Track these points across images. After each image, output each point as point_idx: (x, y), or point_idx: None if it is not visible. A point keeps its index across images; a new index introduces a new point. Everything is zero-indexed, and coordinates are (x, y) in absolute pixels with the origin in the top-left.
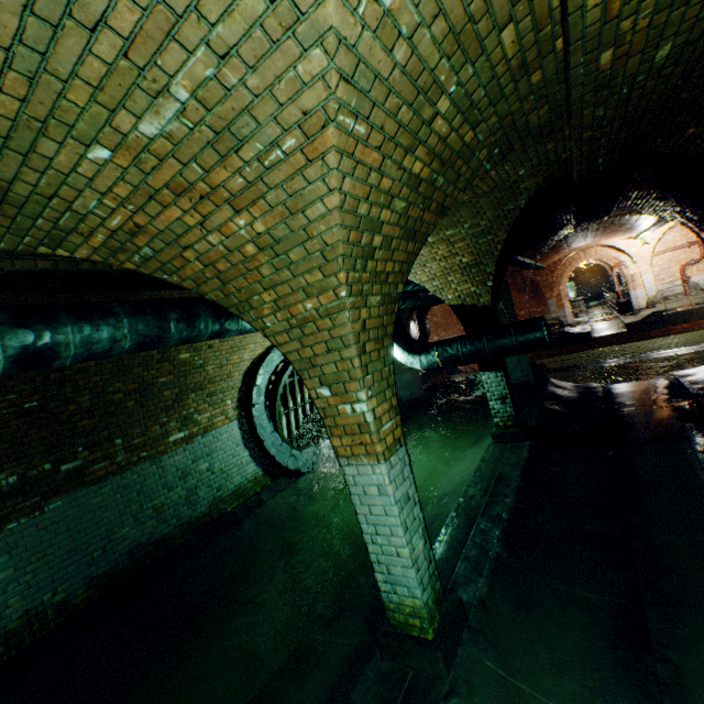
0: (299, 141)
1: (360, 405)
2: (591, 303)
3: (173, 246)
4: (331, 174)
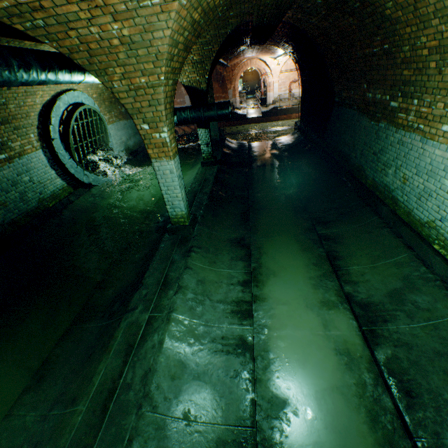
0: (161, 2)
1: (164, 134)
2: (249, 96)
3: (62, 26)
4: (171, 21)
